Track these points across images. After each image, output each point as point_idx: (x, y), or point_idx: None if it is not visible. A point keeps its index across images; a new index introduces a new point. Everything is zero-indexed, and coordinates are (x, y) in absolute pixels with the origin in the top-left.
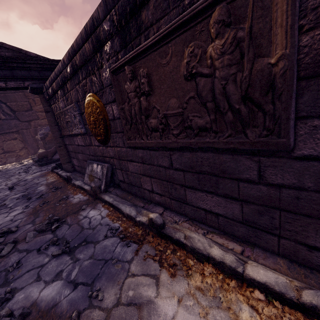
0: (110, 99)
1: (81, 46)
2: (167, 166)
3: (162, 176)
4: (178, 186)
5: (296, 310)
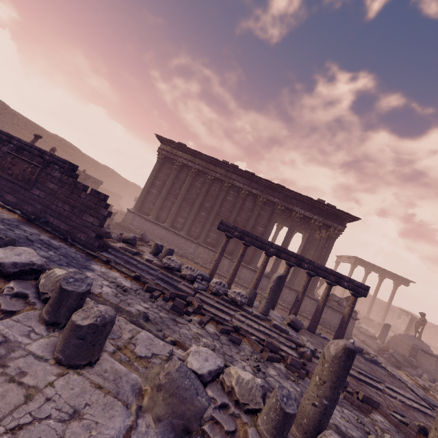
0: (0, 156)
1: (2, 134)
2: (5, 185)
3: (1, 187)
4: (4, 192)
5: (11, 212)
